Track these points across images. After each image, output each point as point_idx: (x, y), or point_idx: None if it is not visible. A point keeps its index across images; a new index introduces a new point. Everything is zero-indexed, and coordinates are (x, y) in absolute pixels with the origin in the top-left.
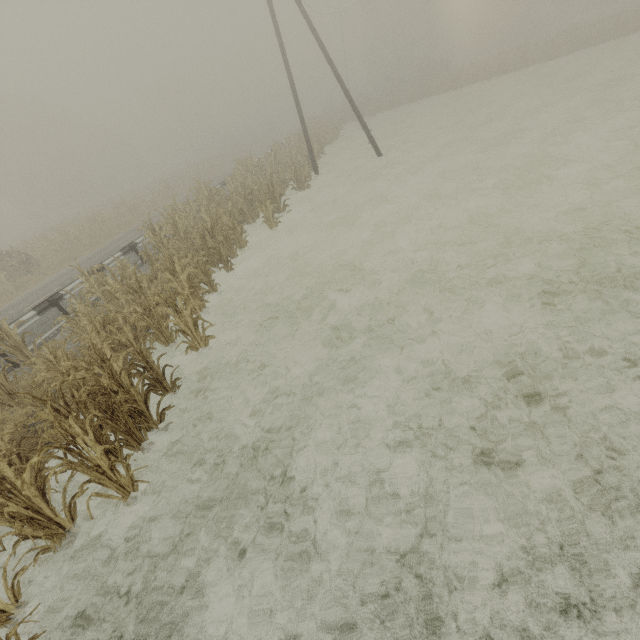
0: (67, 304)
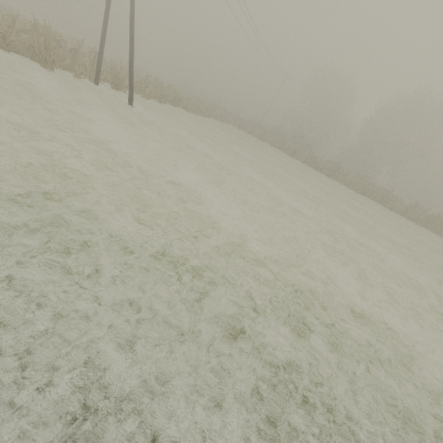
0: None
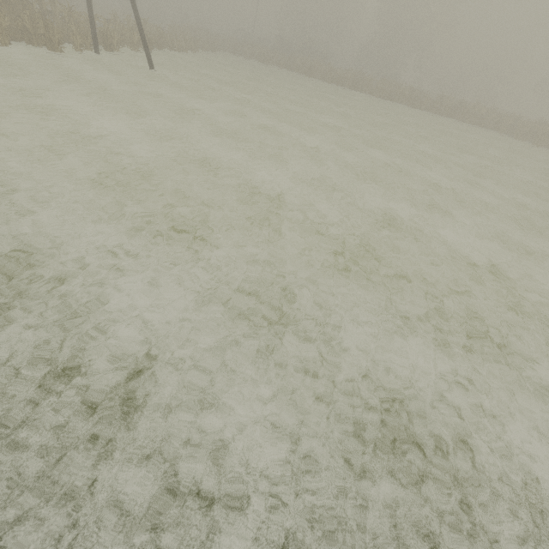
0: None
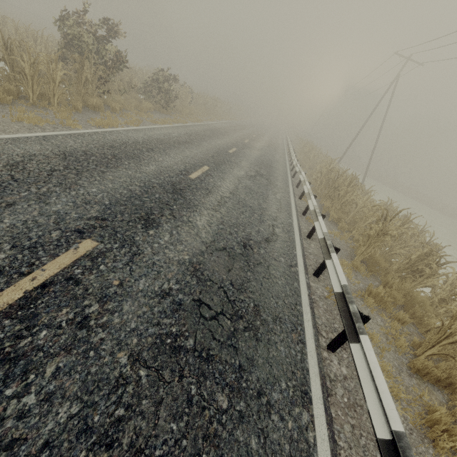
0: (275, 158)
